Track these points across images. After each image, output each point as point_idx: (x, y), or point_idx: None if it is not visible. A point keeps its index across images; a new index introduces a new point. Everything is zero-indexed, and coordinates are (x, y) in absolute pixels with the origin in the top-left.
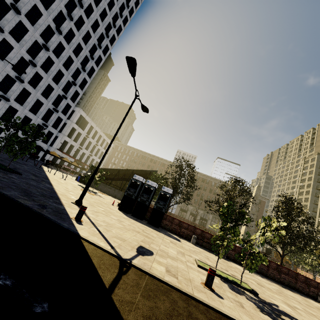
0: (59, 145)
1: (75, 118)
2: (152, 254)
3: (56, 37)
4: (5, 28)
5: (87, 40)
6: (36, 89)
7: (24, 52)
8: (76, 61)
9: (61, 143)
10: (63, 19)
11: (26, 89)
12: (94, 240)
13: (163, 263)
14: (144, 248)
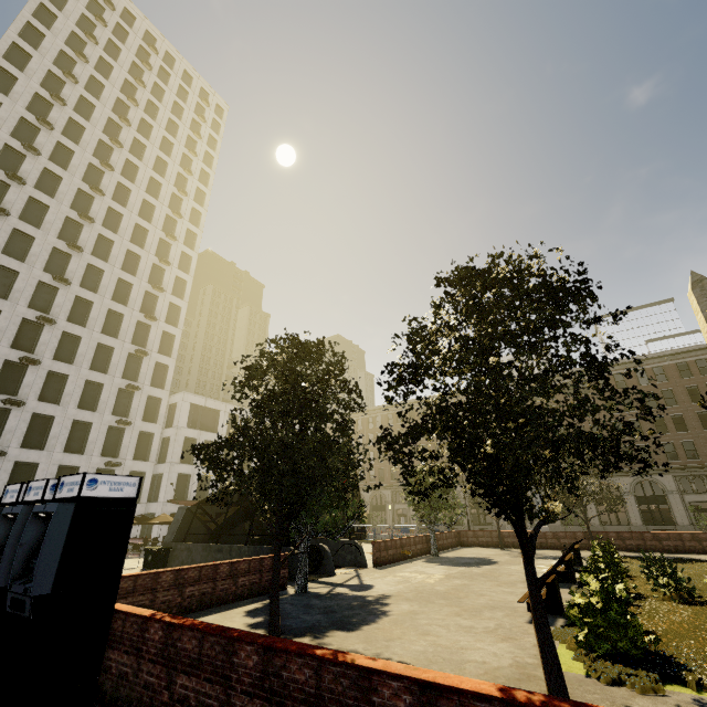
0: (171, 490)
1: (181, 417)
2: None
3: (65, 294)
4: None
5: (135, 266)
6: (62, 404)
7: (7, 350)
8: (129, 313)
9: (173, 483)
10: (67, 260)
11: (40, 414)
12: None
13: None
14: None
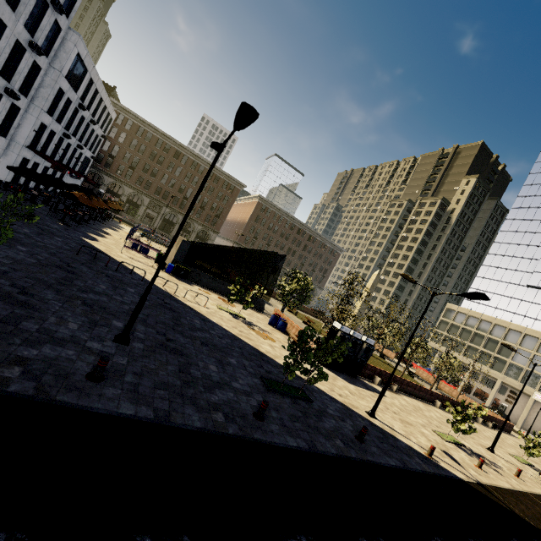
0: (31, 136)
1: (66, 62)
2: (452, 456)
3: None
4: None
5: None
6: None
7: None
8: None
9: (36, 131)
10: None
11: None
12: (463, 477)
13: (463, 463)
14: (444, 452)
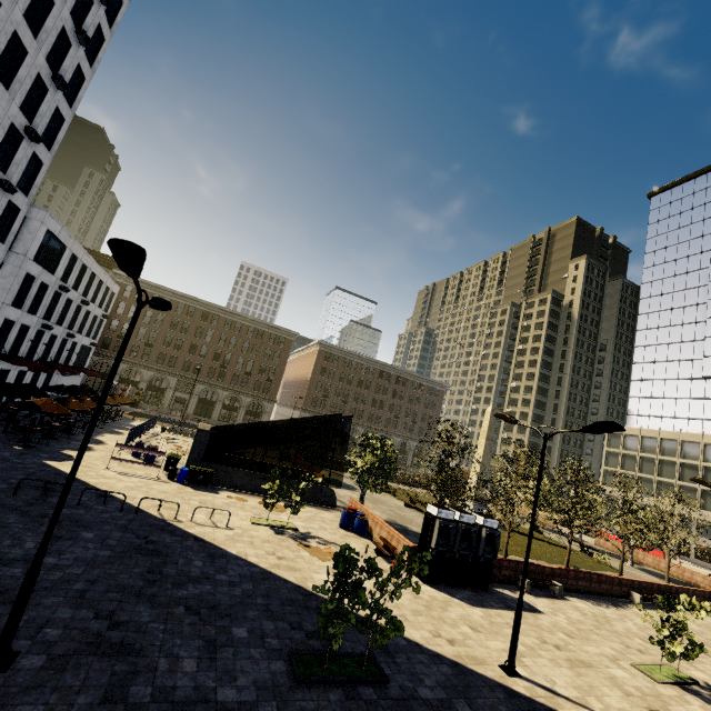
0: None
1: (32, 244)
2: None
3: None
4: None
5: None
6: None
7: None
8: (33, 51)
9: None
10: None
11: None
12: None
13: None
14: None
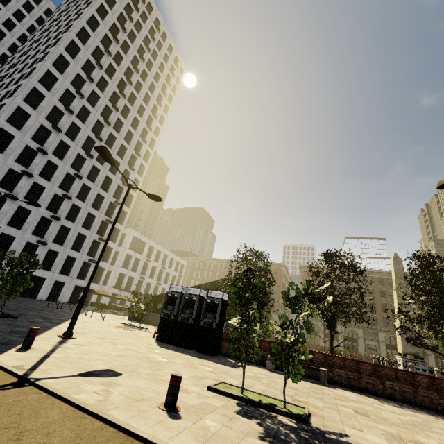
0: (114, 281)
1: (127, 242)
2: (114, 376)
3: (88, 163)
4: (35, 172)
5: (123, 153)
6: (75, 223)
7: (56, 188)
8: (115, 179)
9: (116, 277)
10: (92, 143)
11: (64, 226)
12: (9, 363)
13: (116, 384)
14: (110, 371)
